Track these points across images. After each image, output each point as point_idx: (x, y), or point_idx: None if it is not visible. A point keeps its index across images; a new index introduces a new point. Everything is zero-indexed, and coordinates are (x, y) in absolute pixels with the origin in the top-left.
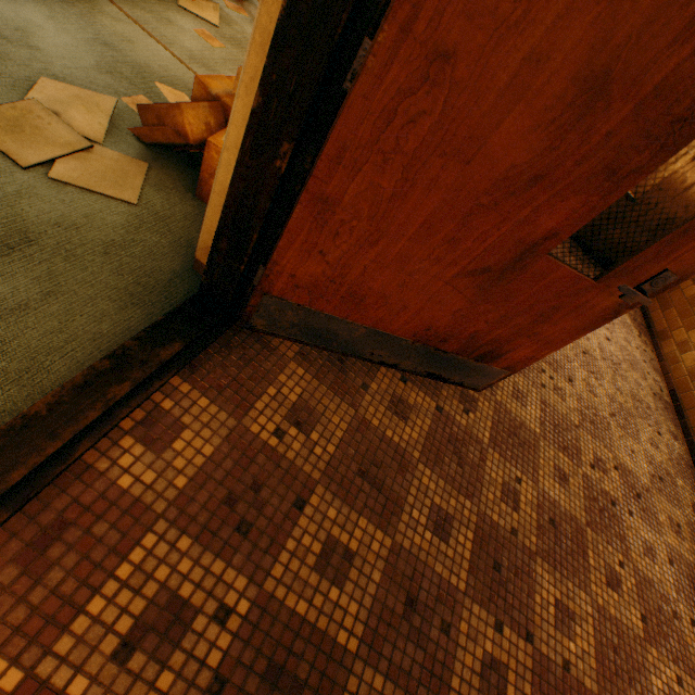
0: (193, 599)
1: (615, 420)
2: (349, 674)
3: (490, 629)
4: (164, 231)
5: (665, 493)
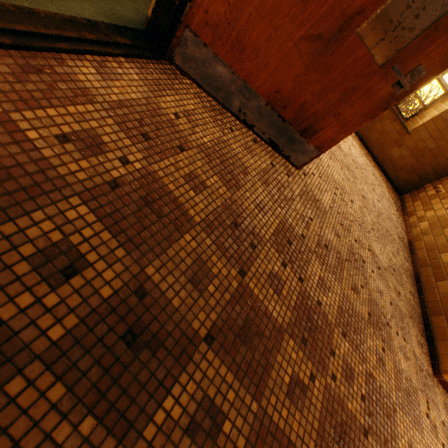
0: (109, 145)
1: (373, 233)
2: (191, 229)
3: (279, 263)
4: (131, 1)
5: (395, 277)
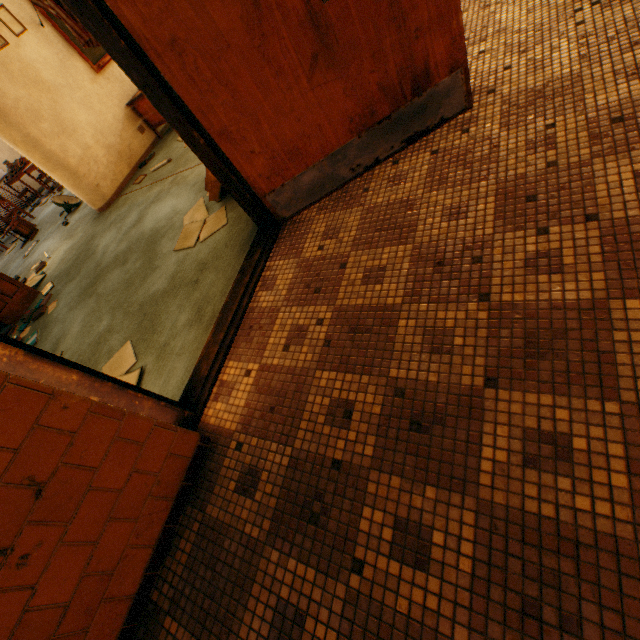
0: (305, 324)
1: None
2: (400, 313)
3: (531, 239)
4: (241, 222)
5: None
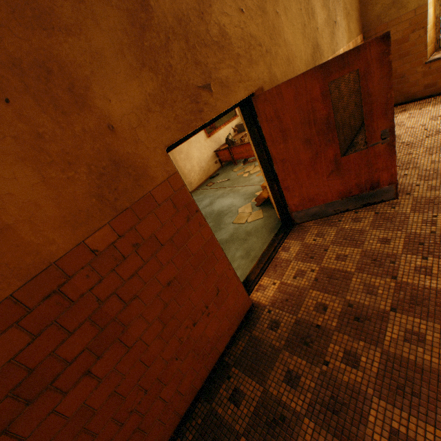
0: (305, 270)
1: None
2: (353, 275)
3: (418, 259)
4: (270, 218)
5: None
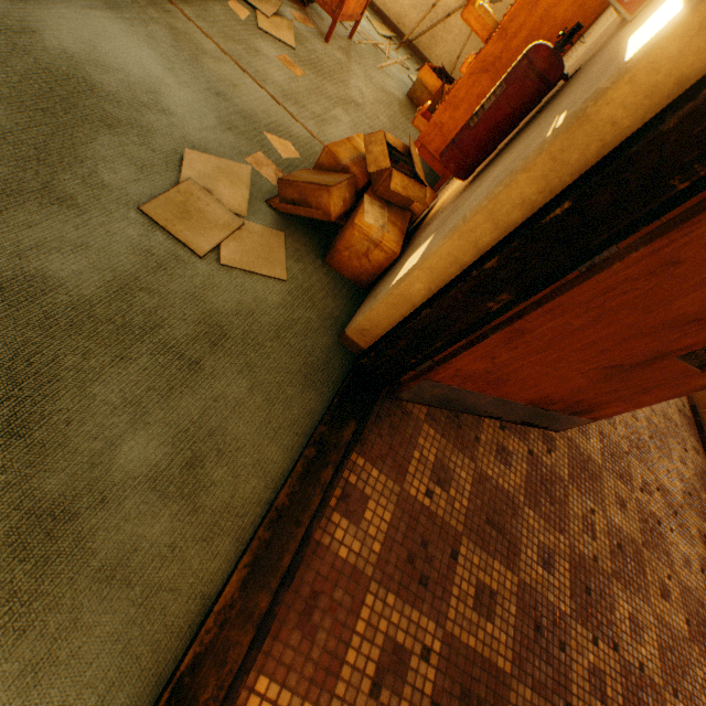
0: (406, 644)
1: (653, 442)
2: (508, 690)
3: (589, 643)
4: (310, 305)
5: (693, 507)
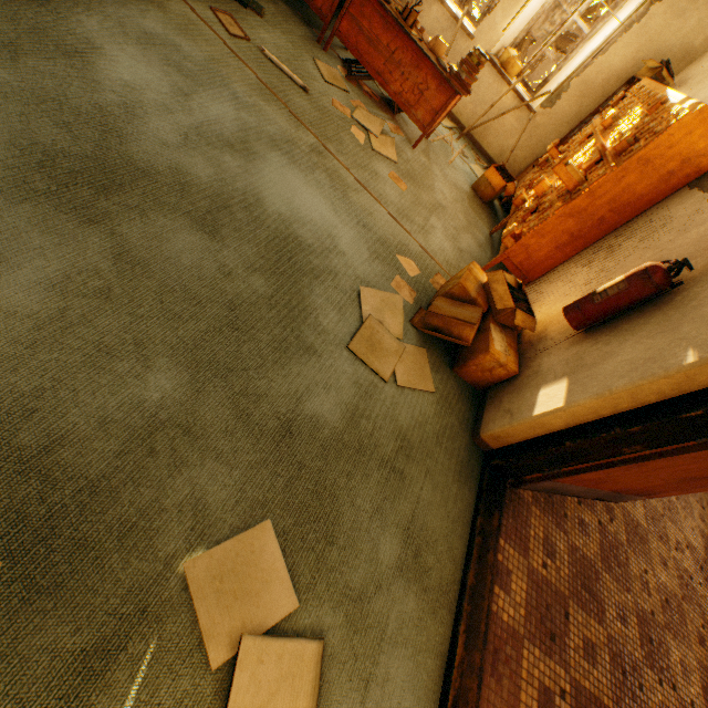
0: (550, 686)
1: (679, 503)
2: None
3: (657, 684)
4: (450, 411)
5: None
